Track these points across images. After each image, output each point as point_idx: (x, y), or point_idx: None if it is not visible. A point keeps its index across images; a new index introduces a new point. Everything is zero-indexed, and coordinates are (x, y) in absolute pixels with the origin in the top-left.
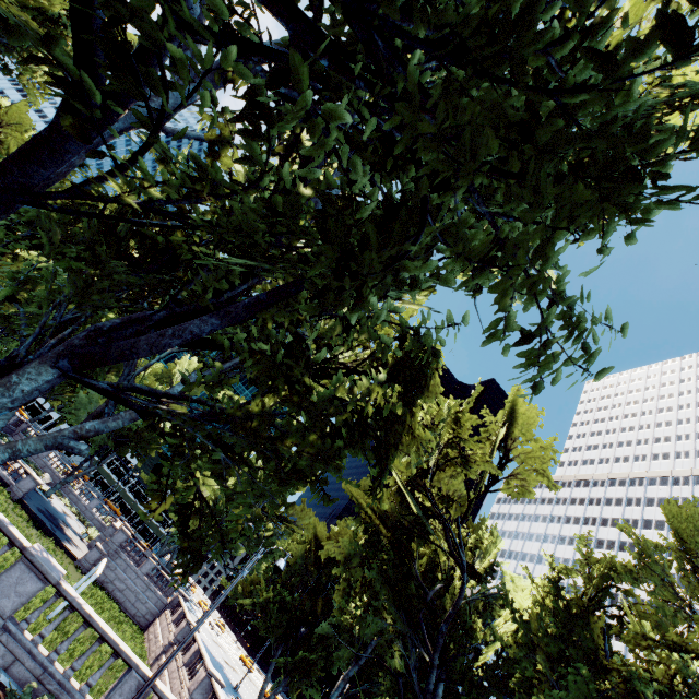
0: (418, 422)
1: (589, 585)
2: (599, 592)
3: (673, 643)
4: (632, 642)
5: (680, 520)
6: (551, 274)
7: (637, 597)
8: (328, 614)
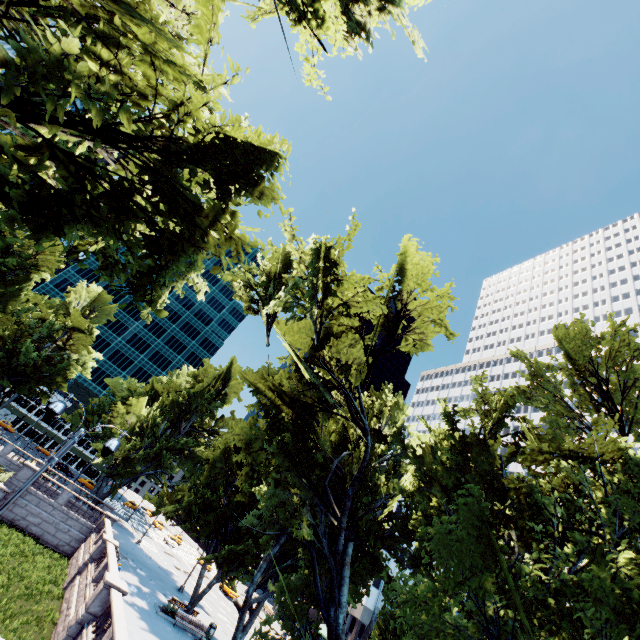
0: (294, 276)
1: (485, 421)
2: (495, 427)
3: (568, 451)
4: (527, 458)
5: (569, 341)
6: (415, 37)
7: (531, 424)
8: (256, 506)
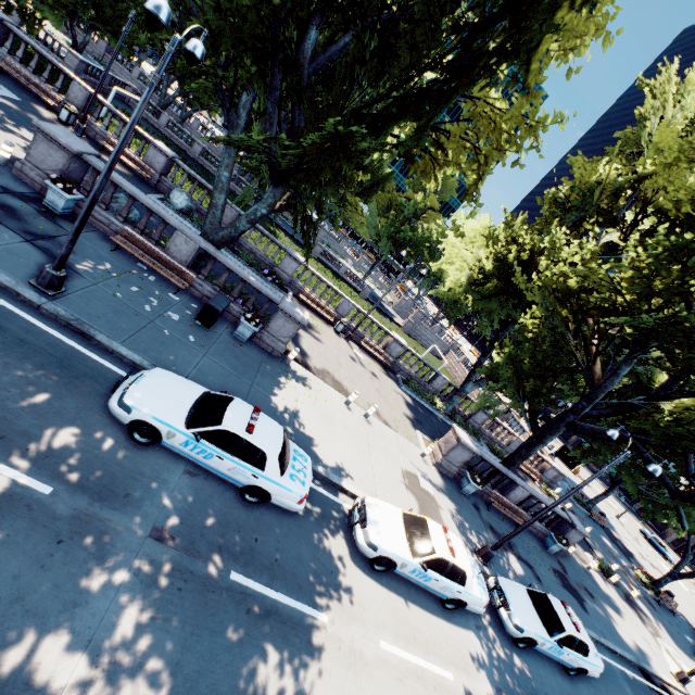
0: None
1: None
2: None
3: None
4: None
5: None
6: None
7: None
8: None
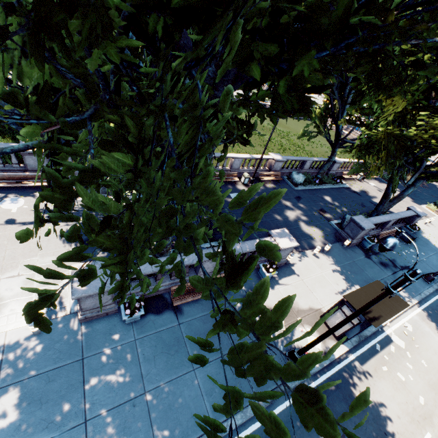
0: None
1: None
2: None
3: None
4: None
5: None
6: None
7: None
8: None
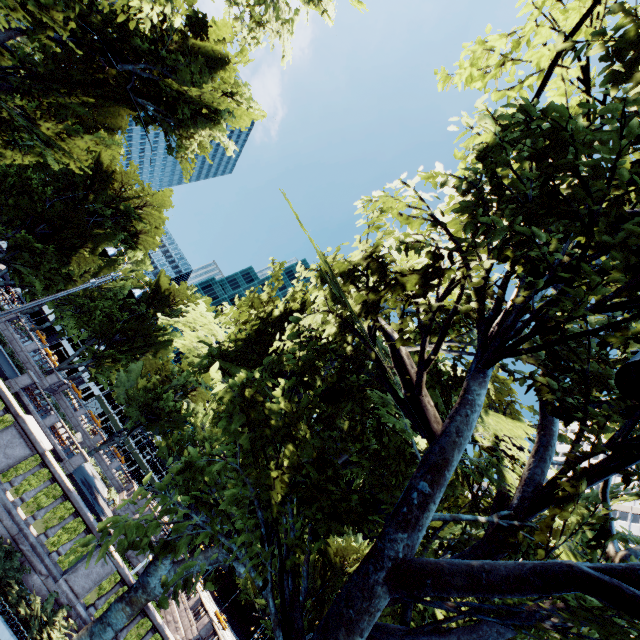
0: None
1: None
2: None
3: None
4: None
5: None
6: None
7: None
8: None
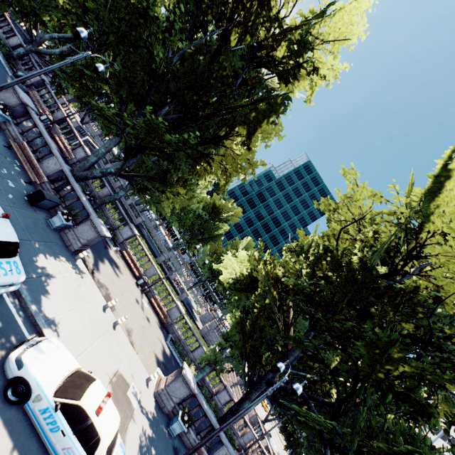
0: None
1: None
2: None
3: None
4: None
5: None
6: None
7: None
8: None
